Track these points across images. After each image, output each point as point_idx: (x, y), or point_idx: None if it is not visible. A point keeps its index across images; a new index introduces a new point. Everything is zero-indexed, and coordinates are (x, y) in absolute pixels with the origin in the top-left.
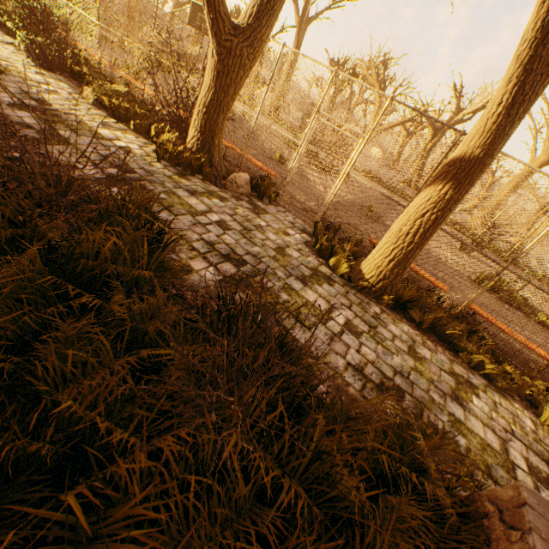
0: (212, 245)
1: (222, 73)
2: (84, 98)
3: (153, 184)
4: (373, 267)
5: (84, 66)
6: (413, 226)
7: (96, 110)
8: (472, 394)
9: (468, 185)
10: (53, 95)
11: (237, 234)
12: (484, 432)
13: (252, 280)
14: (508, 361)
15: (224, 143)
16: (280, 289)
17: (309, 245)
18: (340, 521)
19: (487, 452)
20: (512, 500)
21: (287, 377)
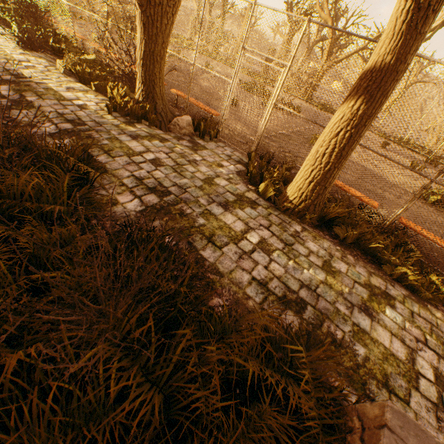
0: (140, 180)
1: (147, 24)
2: (58, 69)
3: (100, 132)
4: (295, 189)
5: (63, 43)
6: (328, 147)
7: (66, 77)
8: (386, 305)
9: (382, 97)
10: (30, 70)
11: (168, 169)
12: (390, 342)
13: (172, 208)
14: (436, 272)
15: (174, 92)
16: (198, 215)
17: (241, 174)
18: (168, 434)
19: (389, 361)
20: (375, 420)
21: (165, 295)
